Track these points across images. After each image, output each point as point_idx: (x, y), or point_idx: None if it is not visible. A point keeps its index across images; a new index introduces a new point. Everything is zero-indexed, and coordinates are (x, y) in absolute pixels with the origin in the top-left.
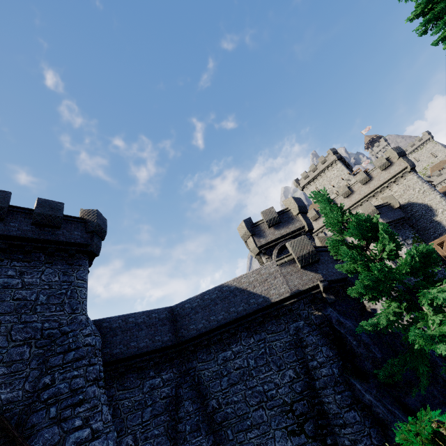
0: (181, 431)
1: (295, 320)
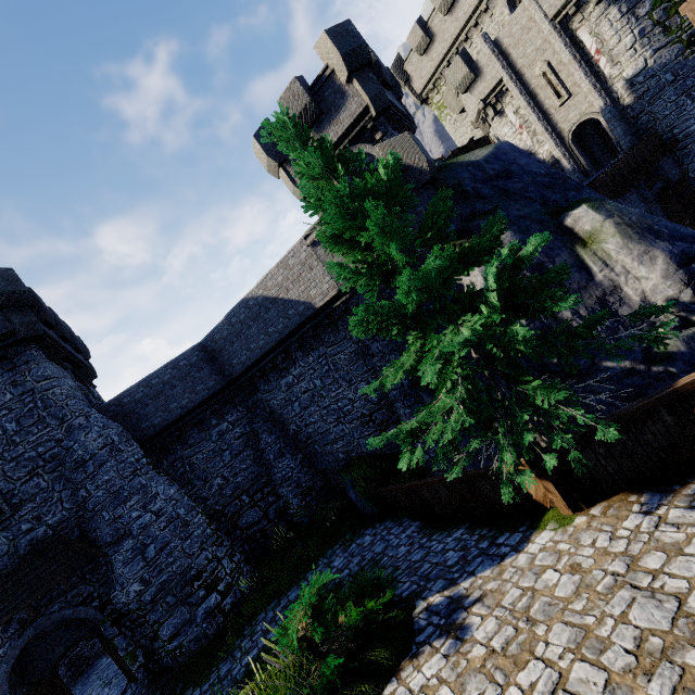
0: (267, 460)
1: None
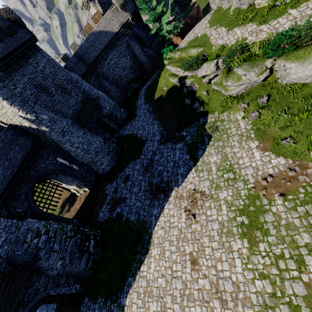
0: (108, 89)
1: (125, 38)
